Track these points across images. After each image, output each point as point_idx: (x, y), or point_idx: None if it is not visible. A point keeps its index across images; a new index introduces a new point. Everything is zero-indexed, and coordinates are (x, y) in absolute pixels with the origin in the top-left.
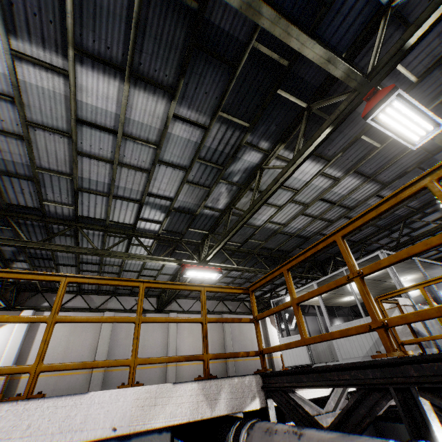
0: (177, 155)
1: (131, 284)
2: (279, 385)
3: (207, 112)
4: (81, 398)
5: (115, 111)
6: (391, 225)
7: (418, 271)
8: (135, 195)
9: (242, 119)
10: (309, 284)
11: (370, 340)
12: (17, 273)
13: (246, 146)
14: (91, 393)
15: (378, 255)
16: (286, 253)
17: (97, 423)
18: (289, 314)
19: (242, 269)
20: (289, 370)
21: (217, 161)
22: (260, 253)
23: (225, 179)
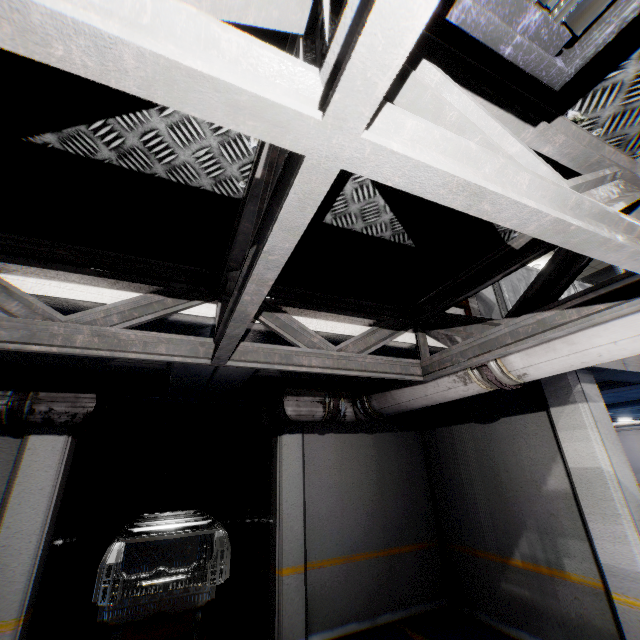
0: None
1: None
2: None
3: None
4: None
5: None
6: None
7: None
8: None
9: None
10: None
11: None
12: None
13: None
14: None
15: None
16: None
17: None
18: None
19: None
20: None
21: None
22: None
23: None
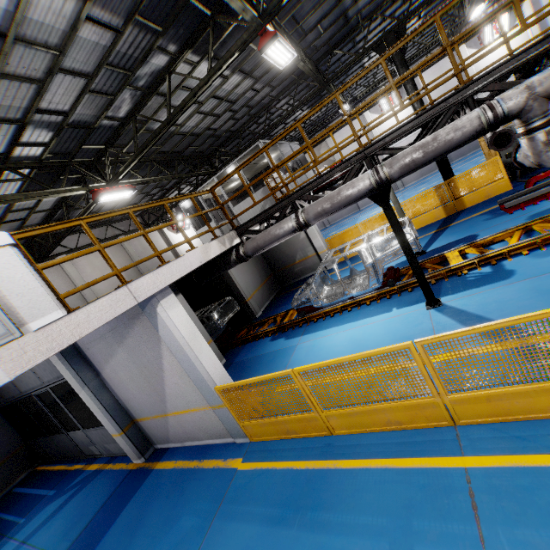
0: (81, 61)
1: (160, 204)
2: (247, 228)
3: (122, 15)
4: (184, 257)
5: (7, 8)
6: (259, 113)
7: (277, 151)
8: (14, 114)
9: (155, 23)
10: (211, 180)
11: (259, 207)
12: (107, 214)
13: (155, 50)
14: (185, 254)
15: (258, 144)
16: (180, 153)
17: (195, 263)
18: (182, 216)
19: (149, 181)
20: (251, 219)
21: (124, 65)
22: (156, 159)
23: (130, 84)
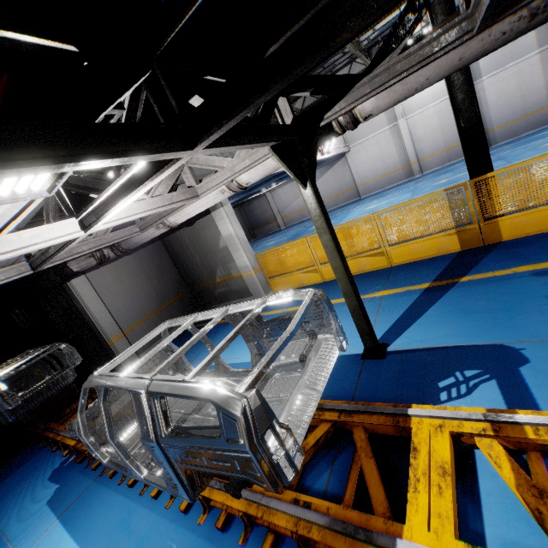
0: None
1: None
2: None
3: None
4: None
5: None
6: None
7: None
8: None
9: None
10: None
11: None
12: None
13: None
14: None
15: None
16: None
17: None
18: None
19: None
20: None
21: None
22: None
23: None
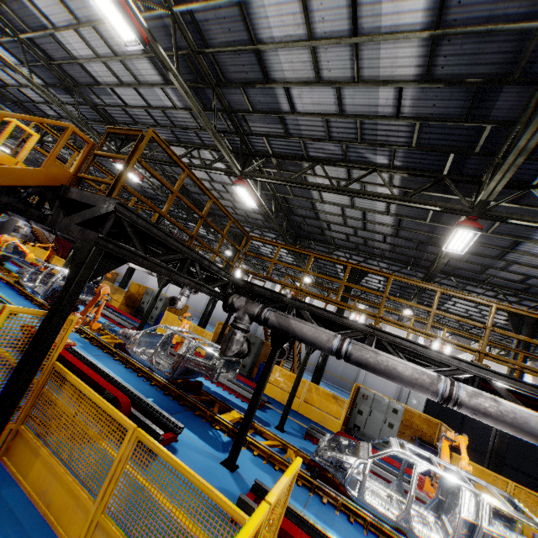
0: None
1: None
2: None
3: None
4: None
5: None
6: None
7: None
8: None
9: None
10: None
11: None
12: None
13: None
14: None
15: None
16: None
17: None
18: None
19: None
20: None
21: None
22: None
23: None
